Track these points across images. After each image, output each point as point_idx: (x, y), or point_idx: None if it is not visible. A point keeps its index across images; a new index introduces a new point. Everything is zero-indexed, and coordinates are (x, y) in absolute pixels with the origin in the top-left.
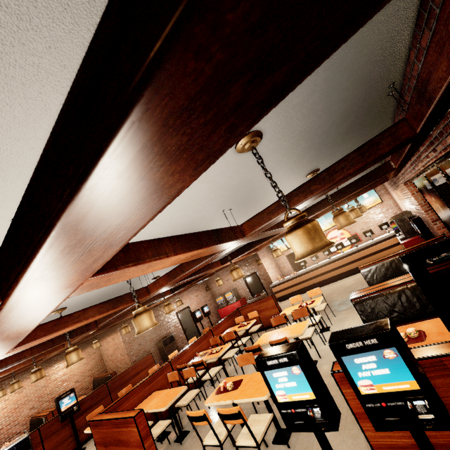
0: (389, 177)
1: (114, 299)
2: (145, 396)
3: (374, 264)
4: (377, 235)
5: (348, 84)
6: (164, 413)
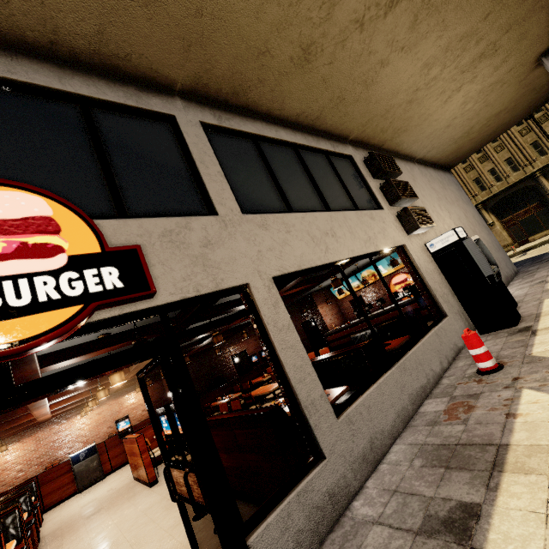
0: None
1: None
2: None
3: (361, 331)
4: None
5: None
6: None
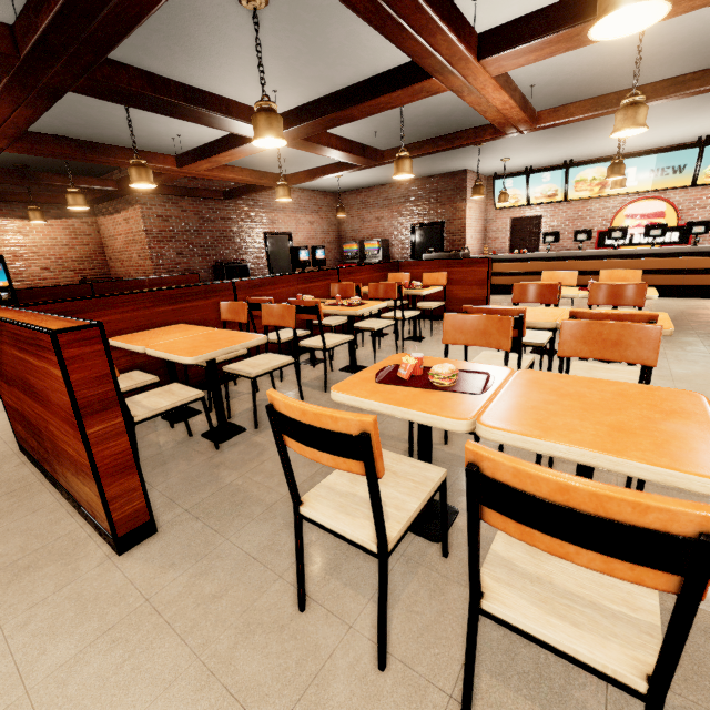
0: None
1: None
2: (155, 325)
3: None
4: None
5: None
6: (196, 374)
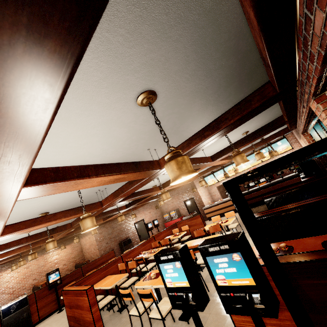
0: (289, 129)
1: (76, 208)
2: (102, 278)
3: (274, 195)
4: (288, 174)
5: (218, 55)
6: (114, 291)
